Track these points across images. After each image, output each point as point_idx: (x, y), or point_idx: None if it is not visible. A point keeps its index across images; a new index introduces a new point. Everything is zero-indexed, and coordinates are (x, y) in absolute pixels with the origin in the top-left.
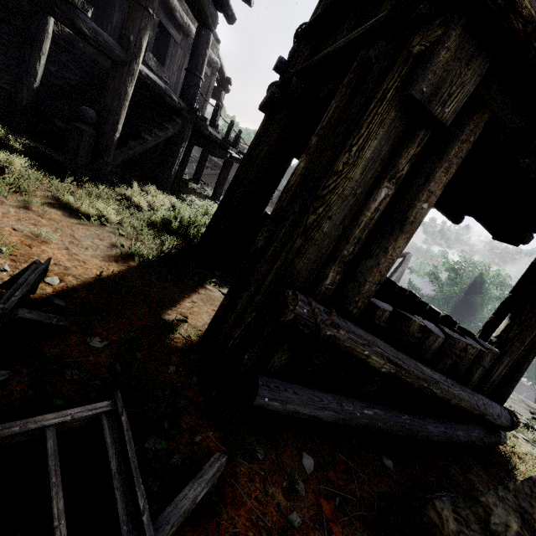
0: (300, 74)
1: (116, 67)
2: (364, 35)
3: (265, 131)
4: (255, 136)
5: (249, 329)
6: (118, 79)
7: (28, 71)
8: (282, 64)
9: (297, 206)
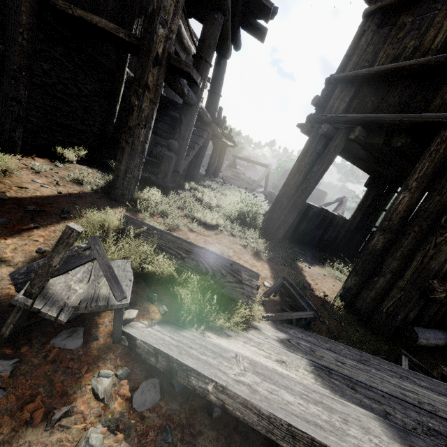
0: (360, 122)
1: (189, 107)
2: (444, 122)
3: (318, 152)
4: (302, 153)
5: (400, 301)
6: (190, 115)
7: (112, 112)
8: (320, 101)
9: (417, 227)
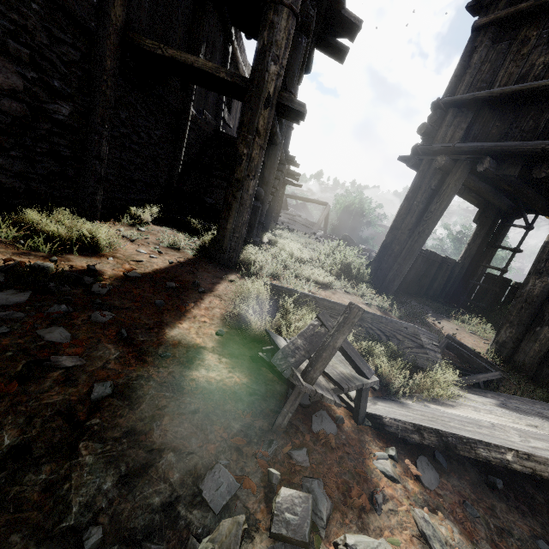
0: (488, 152)
1: (273, 147)
2: None
3: (434, 188)
4: (412, 190)
5: None
6: (274, 156)
7: (178, 159)
8: (428, 129)
9: None
